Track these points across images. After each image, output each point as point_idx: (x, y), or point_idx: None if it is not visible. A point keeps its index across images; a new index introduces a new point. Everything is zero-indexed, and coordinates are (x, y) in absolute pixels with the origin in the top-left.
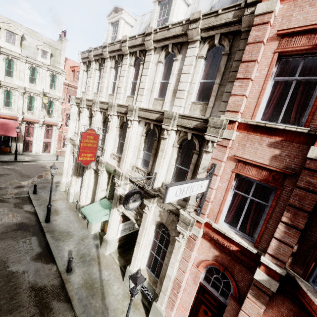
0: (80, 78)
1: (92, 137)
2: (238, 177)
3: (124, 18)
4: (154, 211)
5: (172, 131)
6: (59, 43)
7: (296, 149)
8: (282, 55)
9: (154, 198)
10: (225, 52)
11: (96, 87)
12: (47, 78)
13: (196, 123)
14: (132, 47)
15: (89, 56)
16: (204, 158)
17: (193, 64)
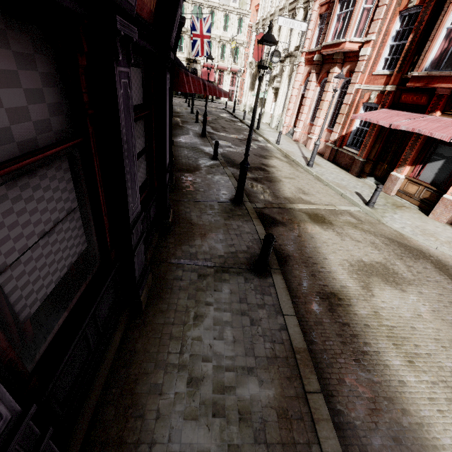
0: (260, 5)
1: None
2: (321, 17)
3: None
4: (288, 70)
5: (300, 9)
6: None
7: None
8: None
9: (287, 58)
10: None
11: (270, 7)
12: (236, 23)
13: None
14: None
15: None
16: (308, 14)
17: None
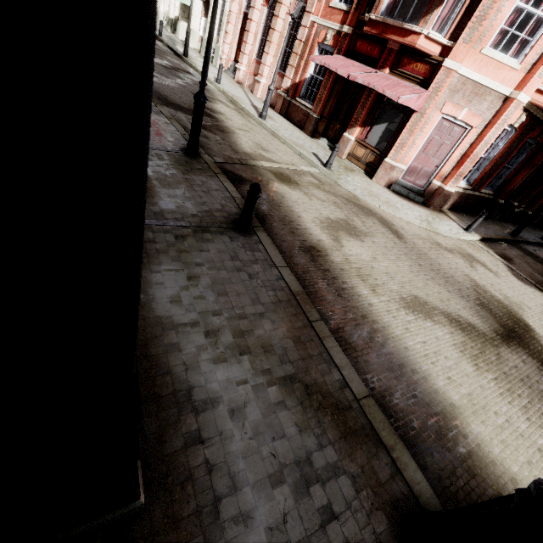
0: None
1: None
2: None
3: None
4: None
5: None
6: None
7: None
8: None
9: None
10: None
11: None
12: None
13: None
14: None
15: None
16: None
17: None
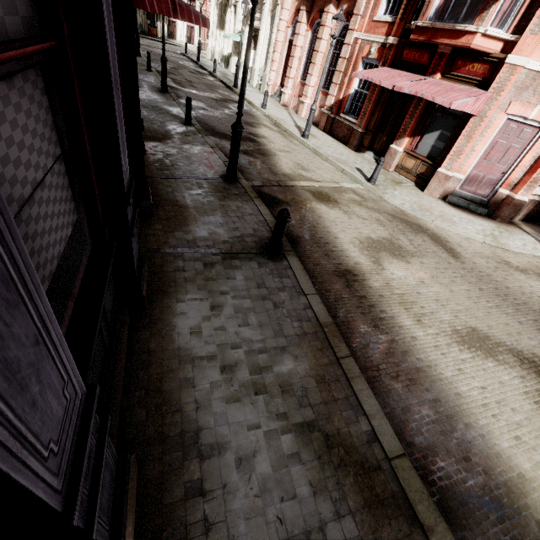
0: None
1: None
2: None
3: None
4: (270, 2)
5: None
6: None
7: None
8: None
9: None
10: None
11: None
12: None
13: None
14: None
15: None
16: None
17: None
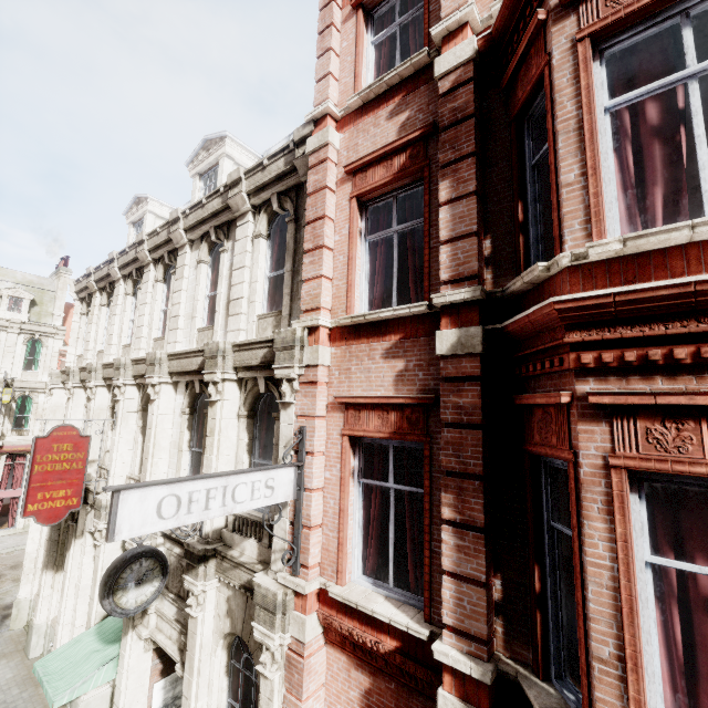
0: (74, 329)
1: (70, 445)
2: (360, 444)
3: (152, 211)
4: (217, 603)
5: (226, 383)
6: (53, 280)
7: (426, 349)
8: (366, 201)
9: (205, 562)
10: (289, 219)
11: (104, 339)
12: (19, 348)
13: (264, 353)
14: (156, 250)
15: (88, 283)
16: (284, 420)
17: (248, 249)
